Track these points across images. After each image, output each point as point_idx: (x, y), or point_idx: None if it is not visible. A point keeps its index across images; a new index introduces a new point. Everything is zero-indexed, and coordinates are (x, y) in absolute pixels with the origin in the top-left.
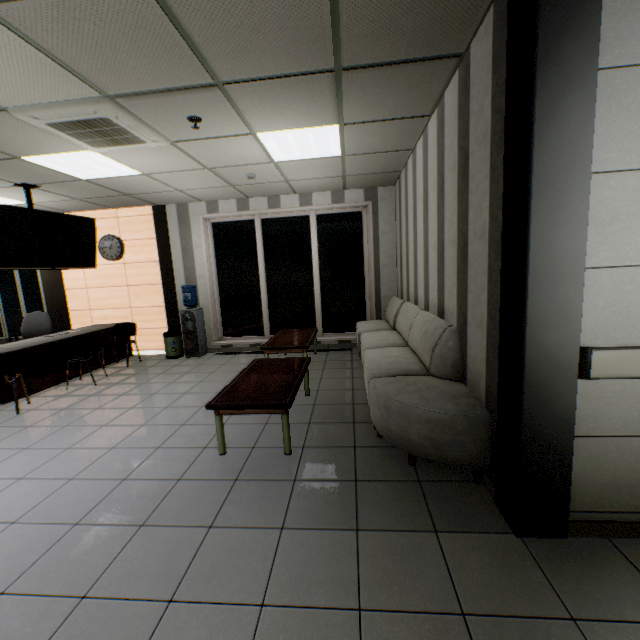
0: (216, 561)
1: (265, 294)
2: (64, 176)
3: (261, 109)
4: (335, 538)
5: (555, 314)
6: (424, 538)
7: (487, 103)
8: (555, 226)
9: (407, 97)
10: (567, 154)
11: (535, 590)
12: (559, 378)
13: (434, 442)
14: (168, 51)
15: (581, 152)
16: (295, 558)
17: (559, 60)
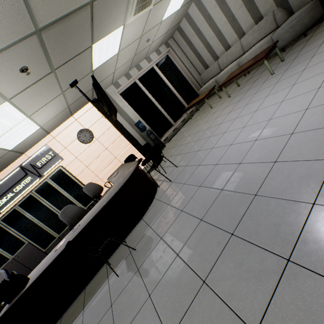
0: None
1: (161, 108)
2: (89, 68)
3: None
4: None
5: None
6: None
7: None
8: None
9: None
10: None
11: None
12: None
13: (312, 17)
14: None
15: None
16: None
17: None
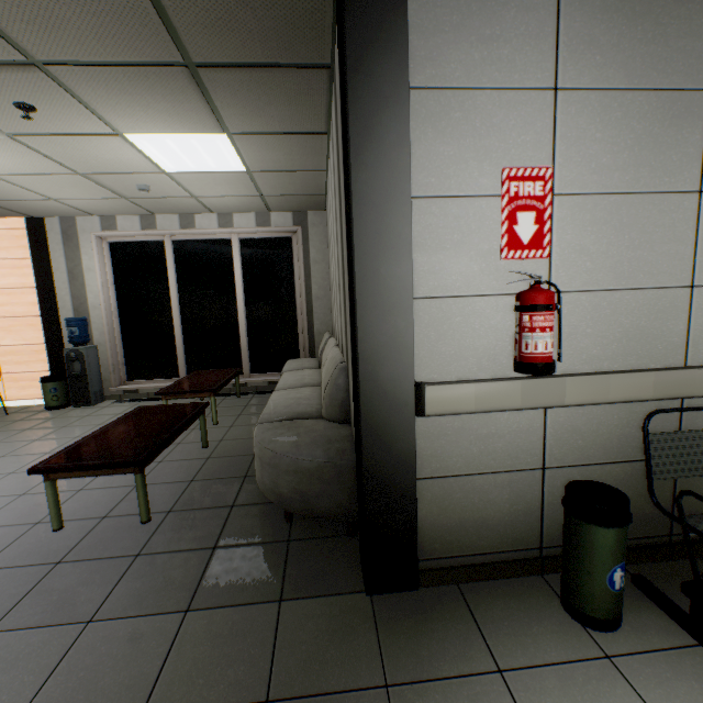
0: None
1: (180, 329)
2: None
3: (114, 103)
4: (154, 625)
5: (387, 347)
6: (263, 611)
7: None
8: (380, 252)
9: (291, 109)
10: (386, 175)
11: (361, 657)
12: (397, 417)
13: (303, 494)
14: None
15: (400, 174)
16: (87, 660)
17: (370, 73)
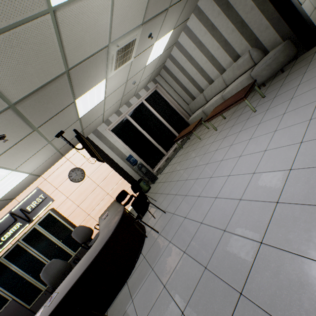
0: (315, 73)
1: (152, 140)
2: (75, 117)
3: (166, 23)
4: (312, 62)
5: None
6: None
7: None
8: None
9: (192, 7)
10: None
11: None
12: (300, 7)
13: (286, 55)
14: None
15: None
16: None
17: None
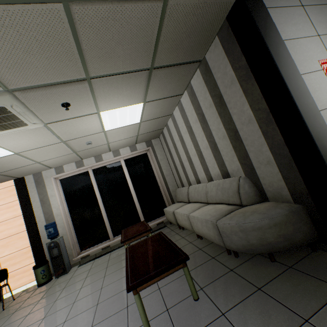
0: None
1: (104, 212)
2: None
3: (107, 95)
4: None
5: (321, 132)
6: None
7: (228, 69)
8: (301, 95)
9: (176, 84)
10: (289, 68)
11: None
12: None
13: (285, 236)
14: (63, 54)
15: (293, 67)
16: None
17: (269, 37)
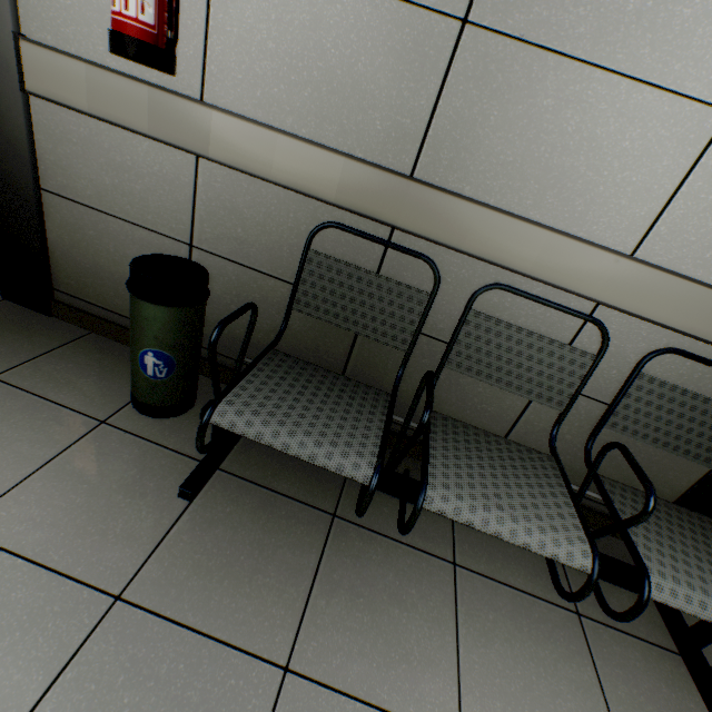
0: None
1: None
2: None
3: None
4: None
5: None
6: None
7: None
8: None
9: None
10: None
11: None
12: None
13: None
14: None
15: None
16: None
17: None
